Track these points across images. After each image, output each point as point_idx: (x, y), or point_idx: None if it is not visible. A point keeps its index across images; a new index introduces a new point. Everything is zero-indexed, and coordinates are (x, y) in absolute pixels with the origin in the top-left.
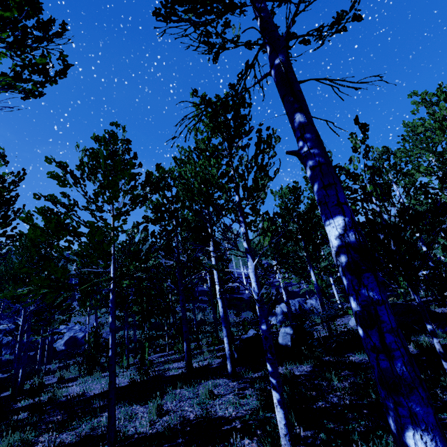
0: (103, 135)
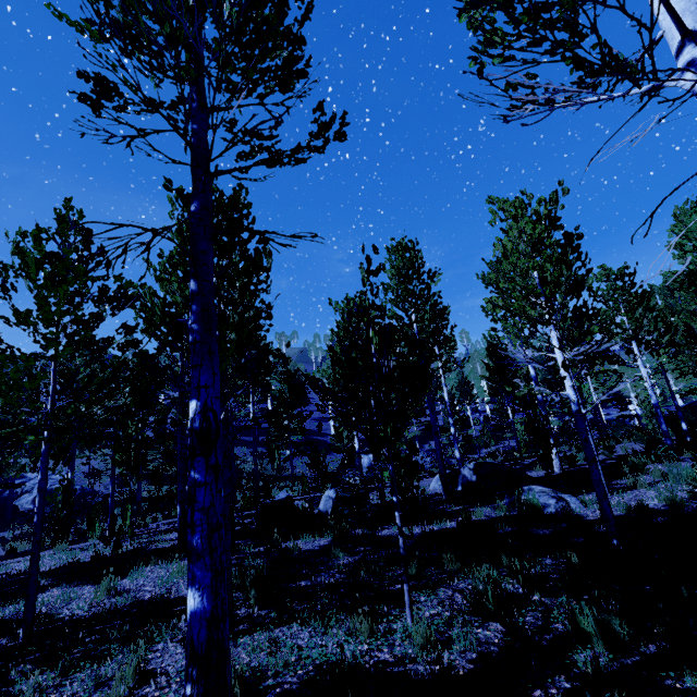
0: (34, 232)
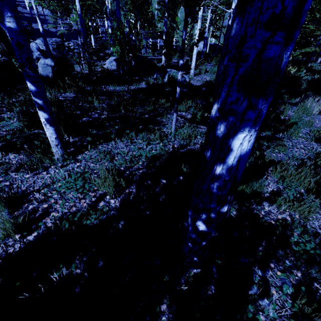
0: None
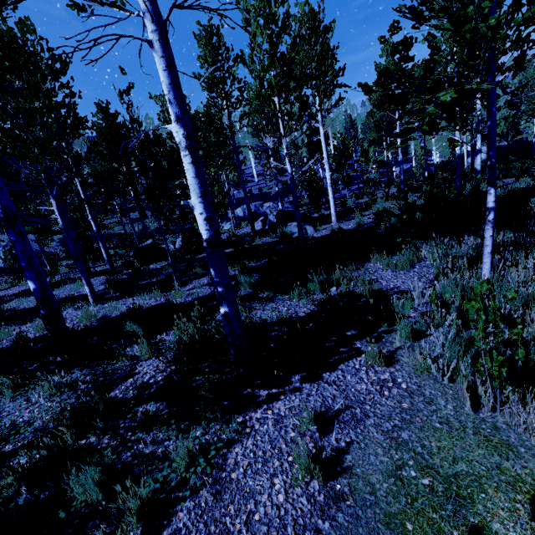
0: None
